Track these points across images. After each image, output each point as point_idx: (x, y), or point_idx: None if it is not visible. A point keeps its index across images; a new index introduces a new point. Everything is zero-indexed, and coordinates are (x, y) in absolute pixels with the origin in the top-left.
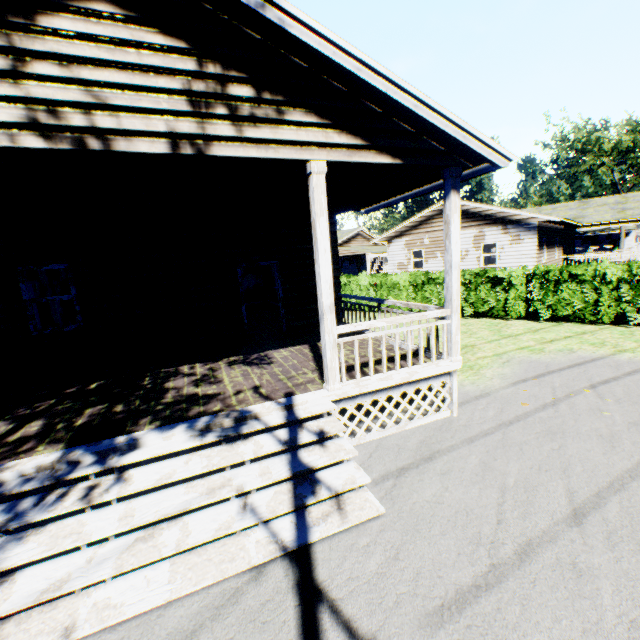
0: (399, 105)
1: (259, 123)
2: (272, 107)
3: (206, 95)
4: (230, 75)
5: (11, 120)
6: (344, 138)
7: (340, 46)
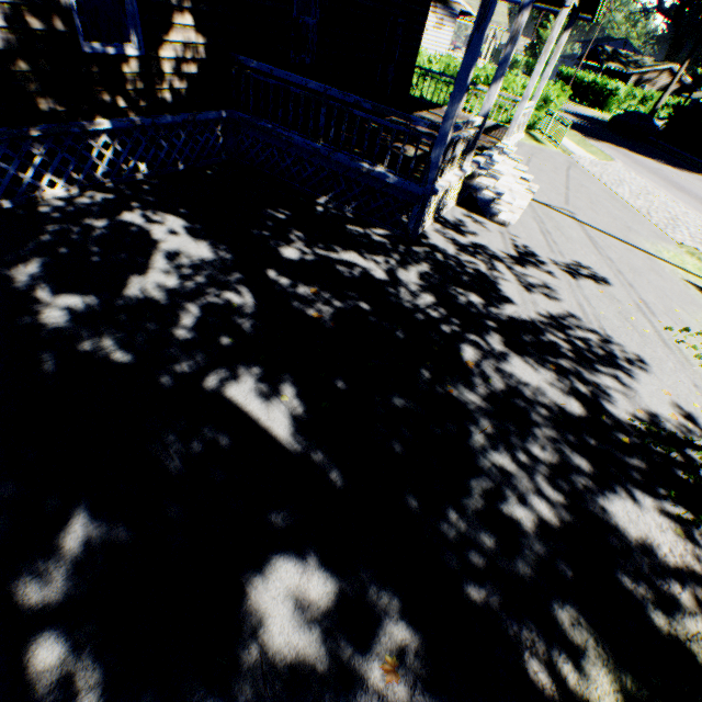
0: None
1: None
2: None
3: None
4: None
5: None
6: None
7: None
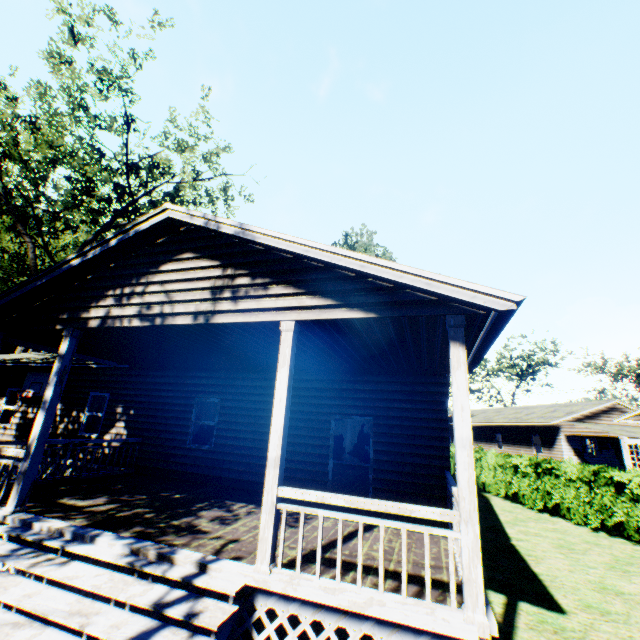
0: (348, 268)
1: (250, 298)
2: (261, 287)
3: (222, 287)
4: (239, 273)
5: (134, 313)
6: (316, 301)
7: (290, 240)
